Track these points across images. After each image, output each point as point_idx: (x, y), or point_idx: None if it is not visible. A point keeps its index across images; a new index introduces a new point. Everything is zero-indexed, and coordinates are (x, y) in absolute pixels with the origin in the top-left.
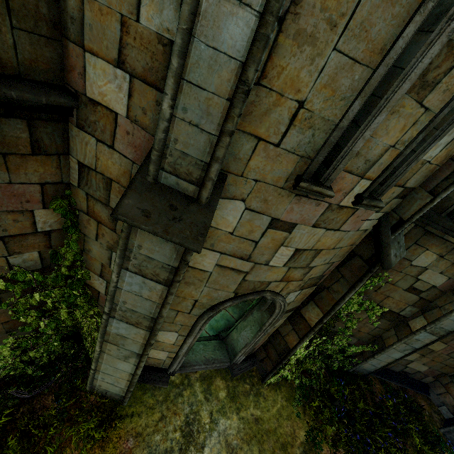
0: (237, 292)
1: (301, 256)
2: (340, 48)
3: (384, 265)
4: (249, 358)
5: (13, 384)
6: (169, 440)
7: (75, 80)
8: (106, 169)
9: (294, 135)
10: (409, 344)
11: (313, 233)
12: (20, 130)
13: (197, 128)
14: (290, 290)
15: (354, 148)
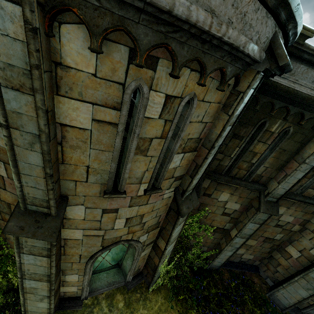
0: (103, 246)
1: (132, 220)
2: (93, 148)
3: (181, 215)
4: (138, 275)
5: None
6: None
7: None
8: (5, 199)
9: (92, 177)
10: (233, 246)
11: (132, 209)
12: None
13: (36, 188)
14: (138, 236)
15: (125, 177)
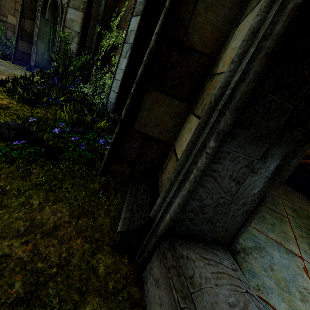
0: None
1: None
2: None
3: None
4: None
5: None
6: (1, 64)
7: None
8: None
9: None
10: (128, 41)
11: None
12: None
13: None
14: None
15: None
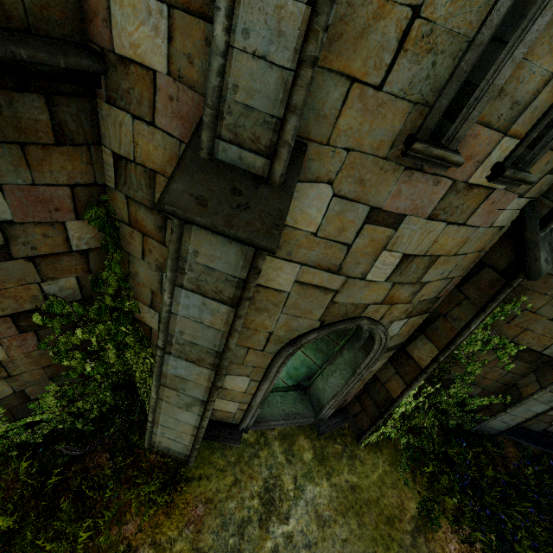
0: (323, 320)
1: (411, 265)
2: None
3: (530, 274)
4: (339, 413)
5: (62, 439)
6: (245, 508)
7: (99, 32)
8: (148, 157)
9: (405, 68)
10: None
11: (429, 230)
12: (38, 109)
13: (264, 62)
14: (394, 317)
15: (496, 80)
